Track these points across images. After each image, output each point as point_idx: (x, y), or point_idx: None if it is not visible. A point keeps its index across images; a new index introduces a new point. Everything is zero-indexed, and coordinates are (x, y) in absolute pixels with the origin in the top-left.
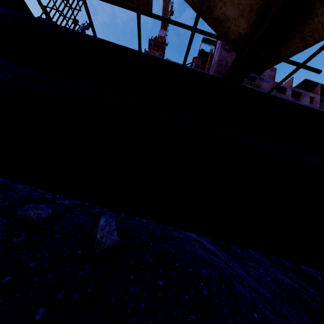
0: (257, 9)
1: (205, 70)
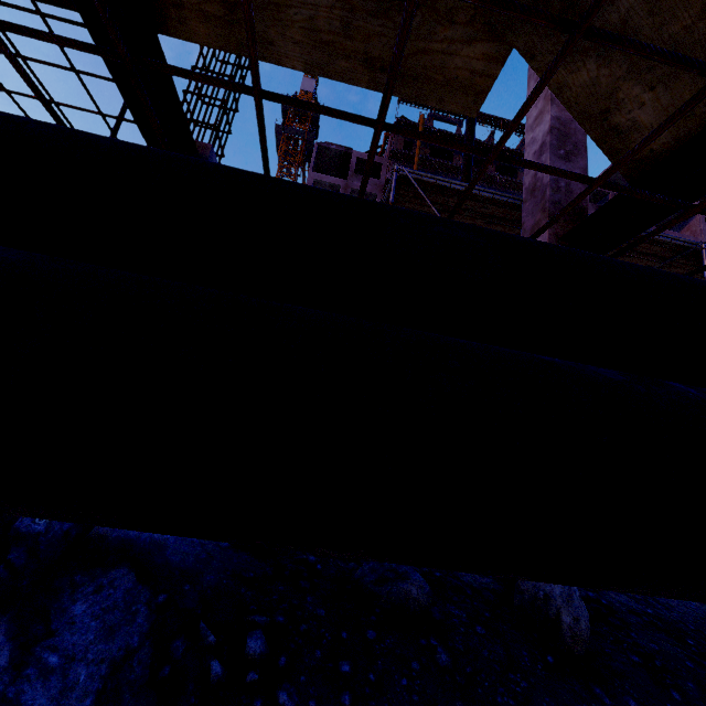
0: (703, 114)
1: (413, 159)
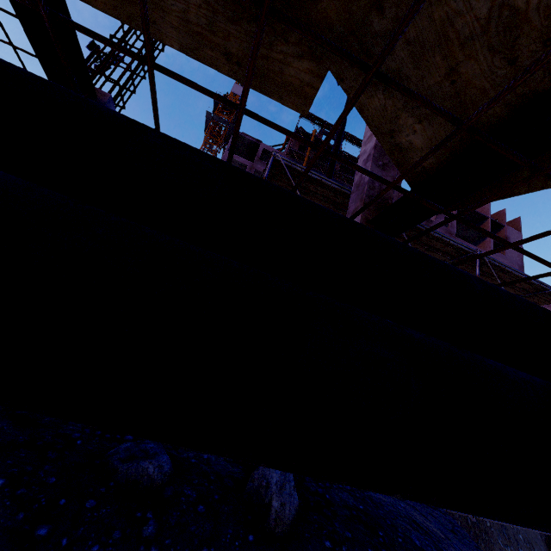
0: (453, 147)
1: (304, 159)
